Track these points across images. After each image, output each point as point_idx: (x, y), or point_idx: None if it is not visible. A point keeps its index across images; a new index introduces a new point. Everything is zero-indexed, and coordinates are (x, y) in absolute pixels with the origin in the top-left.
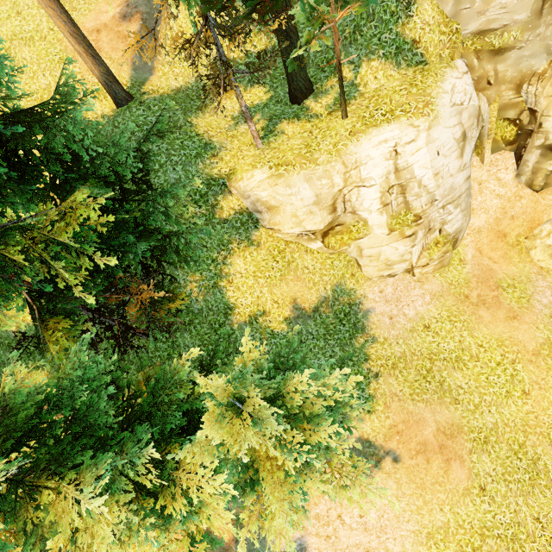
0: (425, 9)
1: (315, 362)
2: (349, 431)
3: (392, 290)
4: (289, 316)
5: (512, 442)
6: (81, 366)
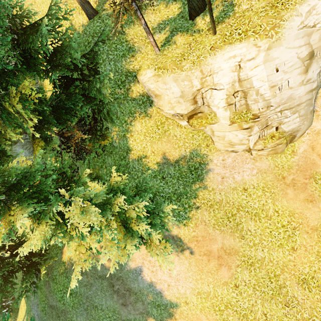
0: None
1: (166, 190)
2: (168, 230)
3: (232, 161)
4: (159, 161)
5: (270, 272)
6: (38, 164)
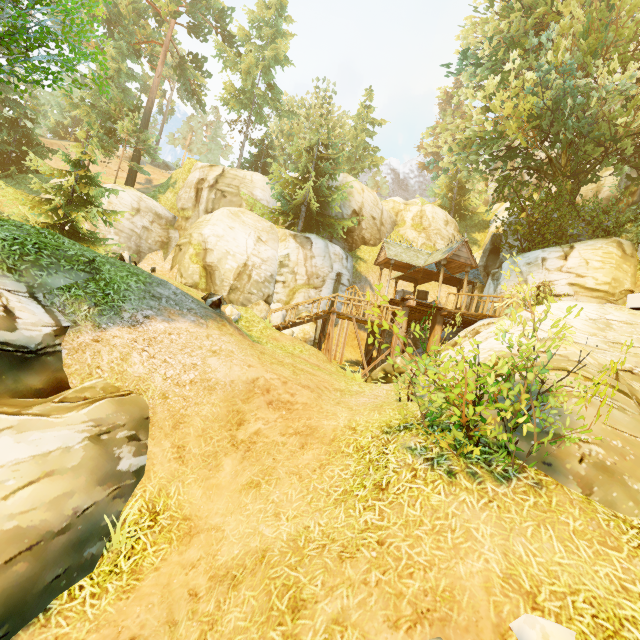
0: (168, 194)
1: None
2: None
3: None
4: None
5: None
6: None
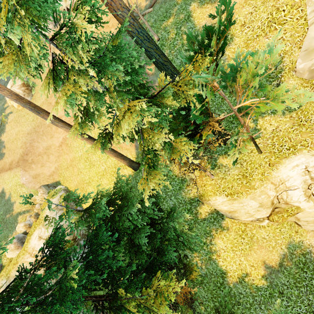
0: (290, 83)
1: (298, 310)
2: None
3: None
4: (264, 273)
5: None
6: None
